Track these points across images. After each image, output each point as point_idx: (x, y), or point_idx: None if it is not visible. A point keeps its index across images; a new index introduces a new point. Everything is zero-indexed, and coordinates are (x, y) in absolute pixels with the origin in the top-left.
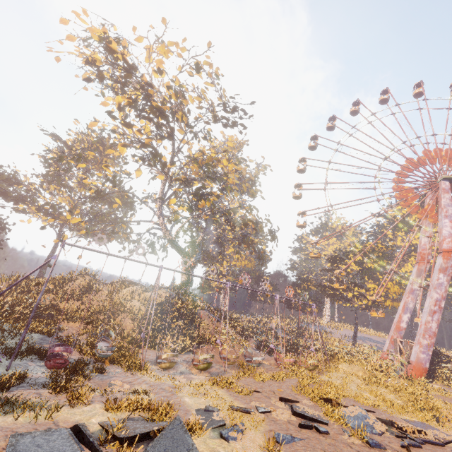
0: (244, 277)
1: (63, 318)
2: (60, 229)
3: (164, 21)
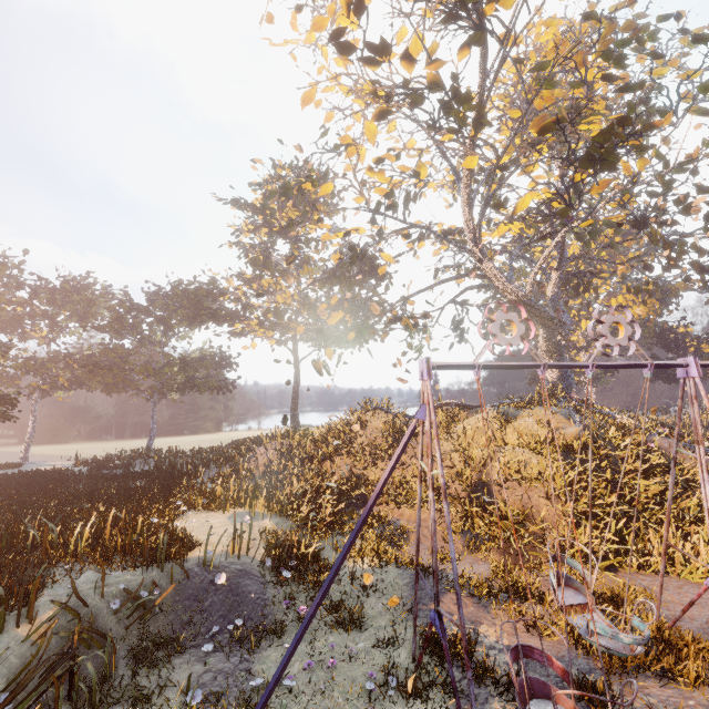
0: None
1: (385, 501)
2: (293, 344)
3: None
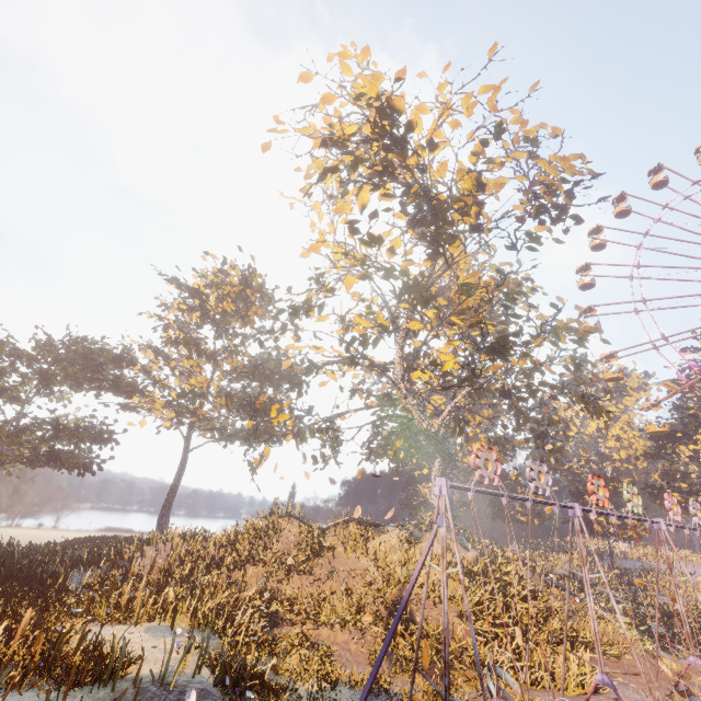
0: (670, 502)
1: (300, 620)
2: (189, 431)
3: (492, 50)
